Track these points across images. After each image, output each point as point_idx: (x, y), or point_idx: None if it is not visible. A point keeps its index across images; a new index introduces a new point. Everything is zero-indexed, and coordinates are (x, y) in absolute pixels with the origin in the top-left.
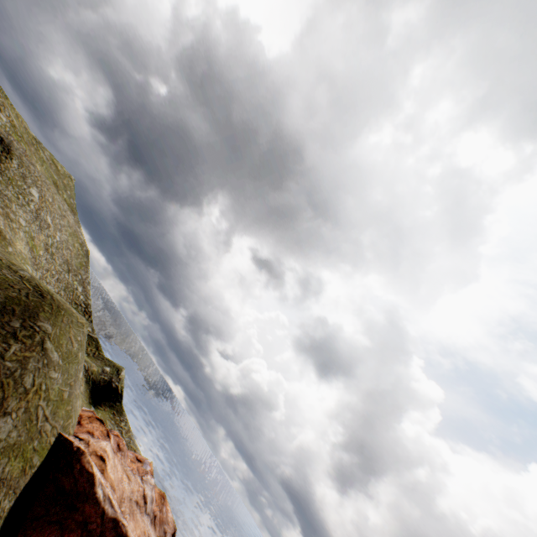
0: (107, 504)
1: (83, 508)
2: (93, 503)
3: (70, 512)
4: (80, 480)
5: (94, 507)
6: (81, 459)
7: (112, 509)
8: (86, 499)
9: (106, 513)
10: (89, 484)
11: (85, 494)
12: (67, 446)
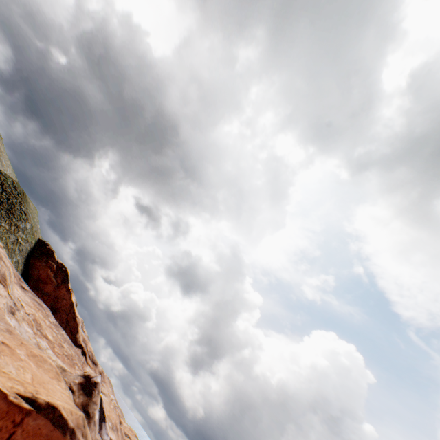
0: (59, 260)
1: (51, 258)
2: (54, 258)
3: (47, 258)
4: (50, 251)
5: (55, 259)
6: (49, 246)
7: (61, 261)
8: (52, 256)
9: (59, 261)
10: (53, 253)
11: (52, 255)
12: (43, 242)
